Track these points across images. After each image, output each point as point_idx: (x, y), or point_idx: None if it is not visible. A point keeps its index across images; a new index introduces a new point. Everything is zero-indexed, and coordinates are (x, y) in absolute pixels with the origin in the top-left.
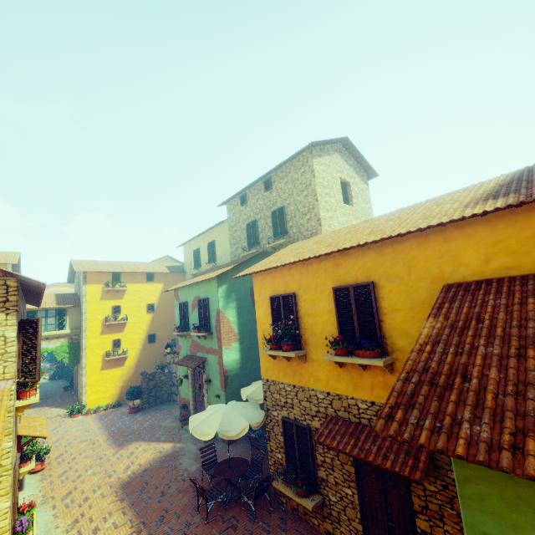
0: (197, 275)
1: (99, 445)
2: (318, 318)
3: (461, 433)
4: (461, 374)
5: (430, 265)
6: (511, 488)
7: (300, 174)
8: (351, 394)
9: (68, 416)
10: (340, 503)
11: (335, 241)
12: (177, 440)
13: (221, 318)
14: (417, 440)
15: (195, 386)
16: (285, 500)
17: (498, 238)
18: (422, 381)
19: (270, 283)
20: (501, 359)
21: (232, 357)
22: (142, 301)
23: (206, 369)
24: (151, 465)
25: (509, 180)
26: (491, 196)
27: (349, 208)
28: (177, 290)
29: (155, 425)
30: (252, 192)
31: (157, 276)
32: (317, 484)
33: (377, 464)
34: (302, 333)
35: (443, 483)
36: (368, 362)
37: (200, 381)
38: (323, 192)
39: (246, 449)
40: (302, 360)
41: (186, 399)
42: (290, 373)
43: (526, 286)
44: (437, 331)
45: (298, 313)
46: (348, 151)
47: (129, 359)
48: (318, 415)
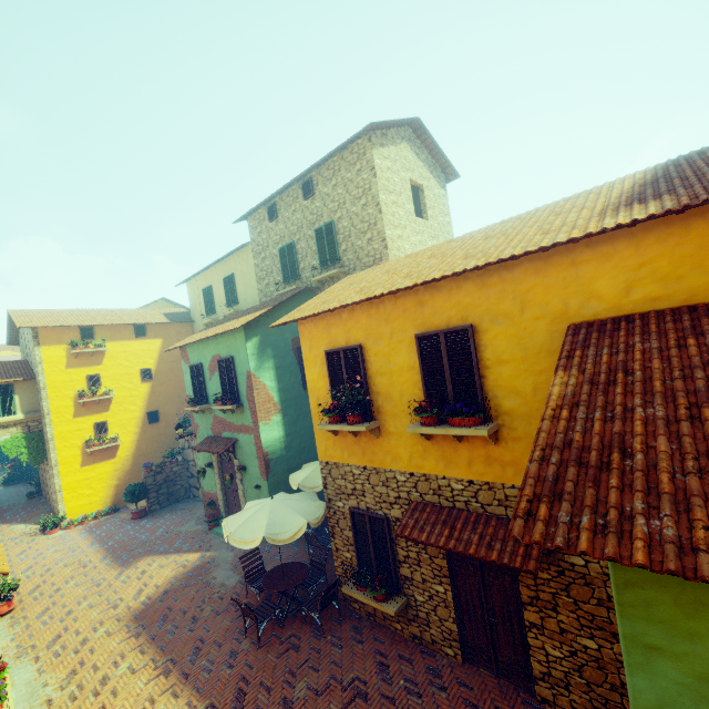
0: (213, 325)
1: (94, 567)
2: (395, 377)
3: (635, 532)
4: (618, 448)
5: (551, 299)
6: (690, 591)
7: (355, 172)
8: (442, 474)
9: (41, 533)
10: (429, 603)
11: (415, 269)
12: (206, 547)
13: (254, 384)
14: (575, 545)
15: (224, 477)
16: (358, 605)
17: (644, 259)
18: (565, 461)
19: (324, 333)
20: (668, 423)
21: (274, 435)
22: (132, 366)
23: (238, 454)
24: (173, 584)
25: (651, 178)
26: (635, 200)
27: (422, 223)
28: (185, 348)
29: (171, 532)
30: (285, 201)
31: (151, 328)
32: (399, 584)
33: (480, 557)
34: (373, 398)
35: (558, 569)
36: (467, 432)
37: (230, 469)
38: (389, 200)
39: (300, 548)
40: (375, 435)
41: (213, 493)
42: (358, 451)
43: (680, 322)
44: (573, 389)
45: (367, 373)
46: (419, 140)
47: (122, 447)
48: (398, 501)
